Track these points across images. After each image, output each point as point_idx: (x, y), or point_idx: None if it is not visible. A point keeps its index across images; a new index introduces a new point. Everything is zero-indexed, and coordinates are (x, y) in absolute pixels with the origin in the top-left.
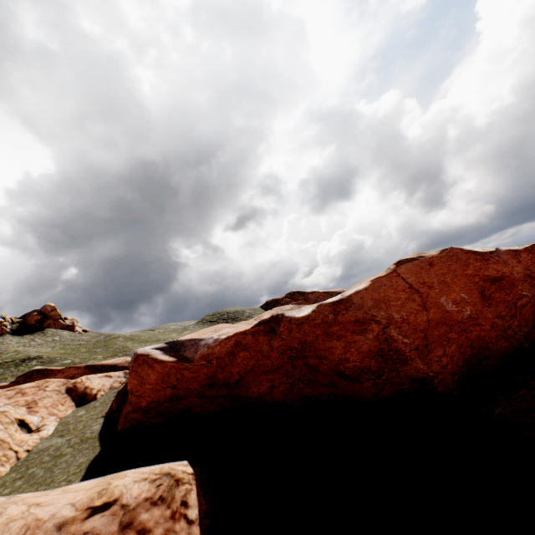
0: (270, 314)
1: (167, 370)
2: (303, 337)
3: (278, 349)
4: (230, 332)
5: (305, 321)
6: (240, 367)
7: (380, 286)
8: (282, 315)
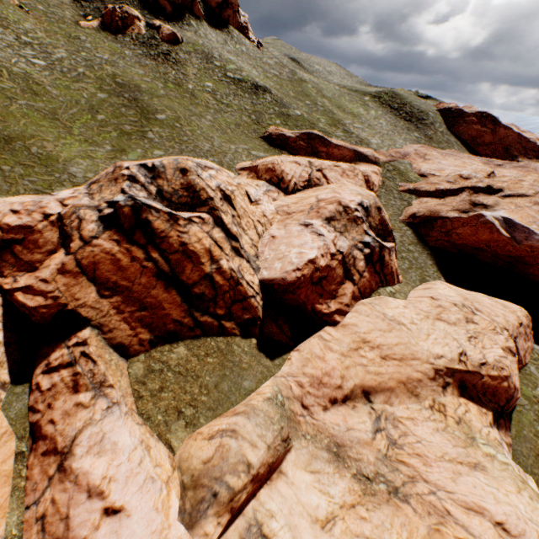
0: None
1: (498, 240)
2: None
3: None
4: None
5: None
6: None
7: None
8: None
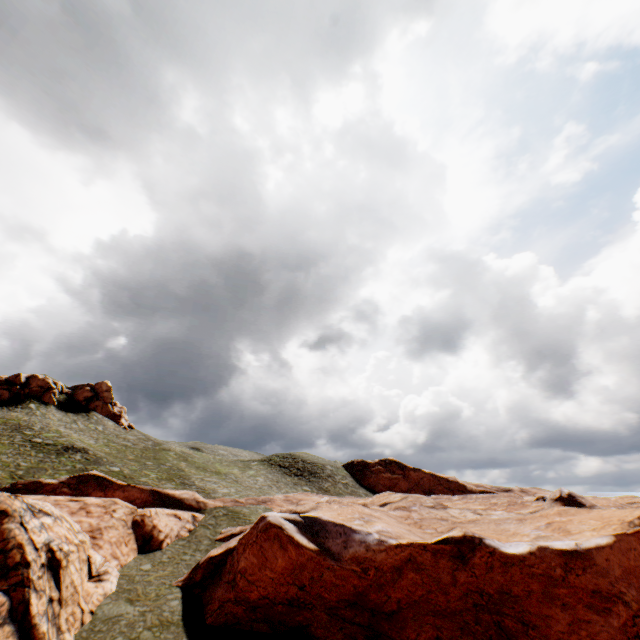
0: (462, 532)
1: (303, 560)
2: (506, 583)
3: (463, 586)
4: (390, 531)
5: (516, 562)
6: (402, 592)
7: (629, 548)
8: (480, 540)
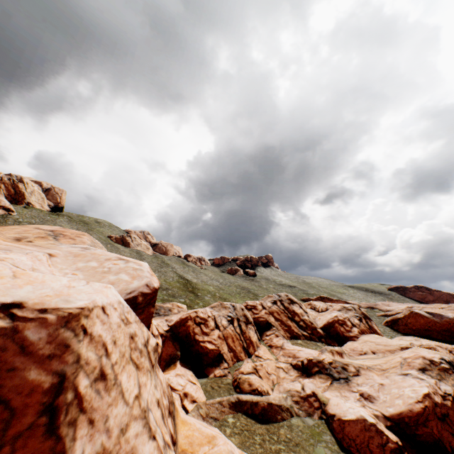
0: None
1: (429, 321)
2: None
3: None
4: None
5: None
6: None
7: None
8: None
